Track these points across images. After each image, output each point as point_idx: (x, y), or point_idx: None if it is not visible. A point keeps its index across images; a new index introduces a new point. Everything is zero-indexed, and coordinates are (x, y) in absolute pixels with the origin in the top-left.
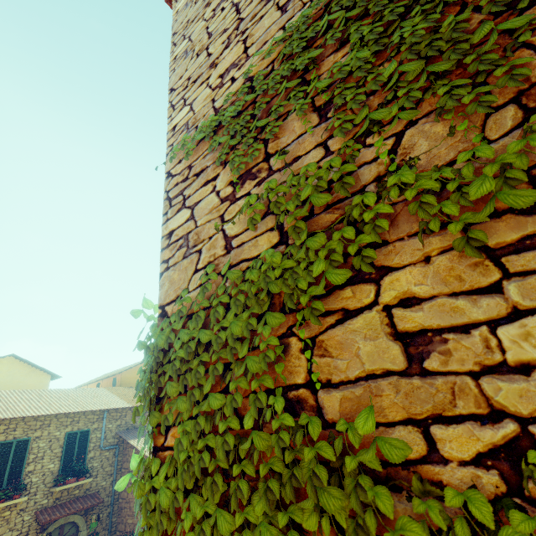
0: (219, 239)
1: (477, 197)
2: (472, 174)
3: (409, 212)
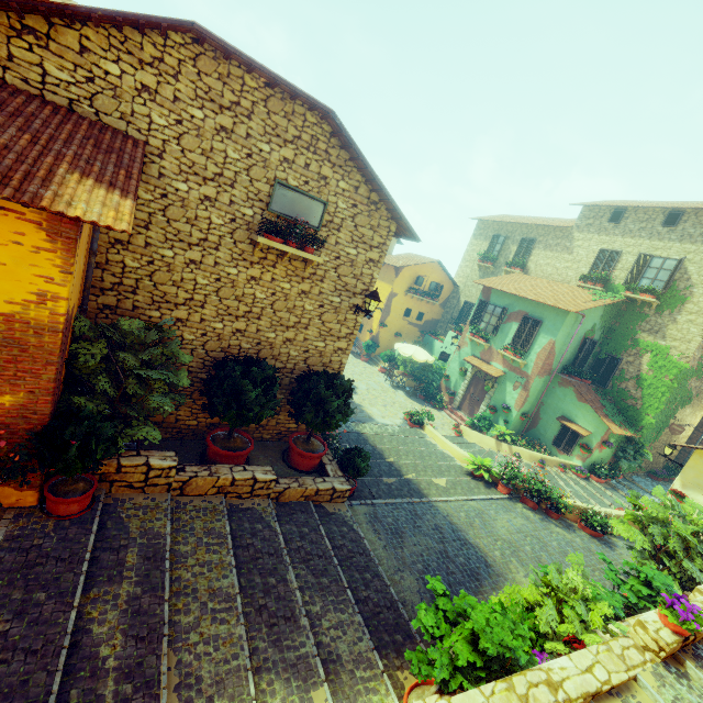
0: (694, 363)
1: (699, 377)
2: (700, 375)
3: (698, 375)
